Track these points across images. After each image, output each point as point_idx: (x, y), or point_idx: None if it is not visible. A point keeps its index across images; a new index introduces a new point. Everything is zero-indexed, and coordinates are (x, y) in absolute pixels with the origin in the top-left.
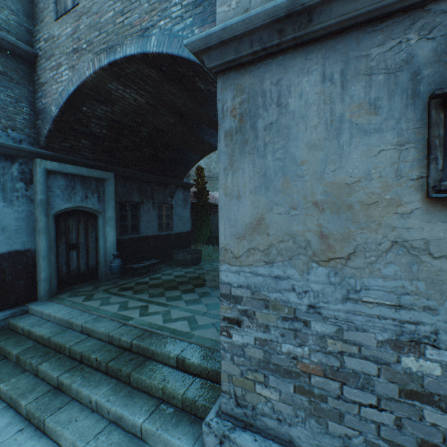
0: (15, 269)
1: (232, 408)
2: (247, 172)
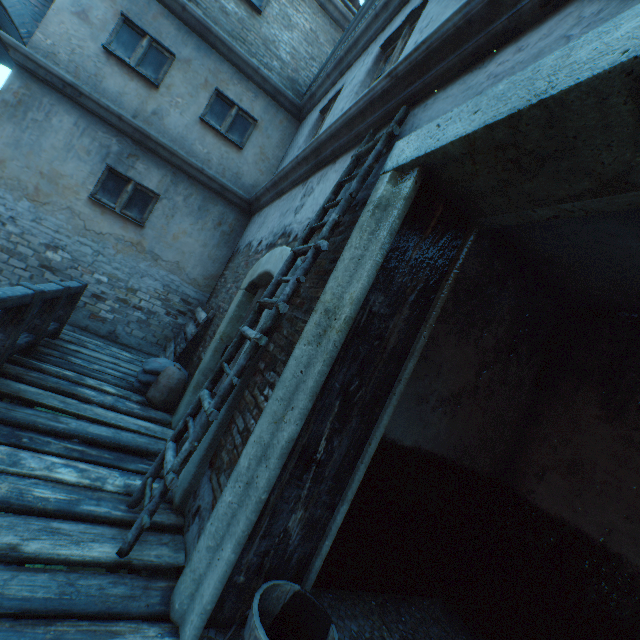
0: None
1: None
2: (8, 132)
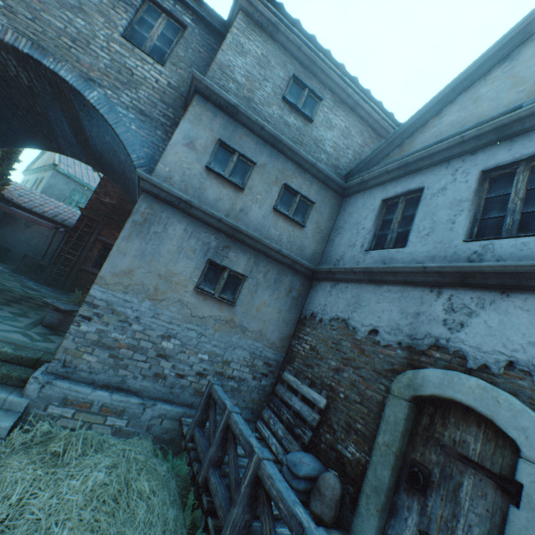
0: None
1: (58, 369)
2: (136, 246)
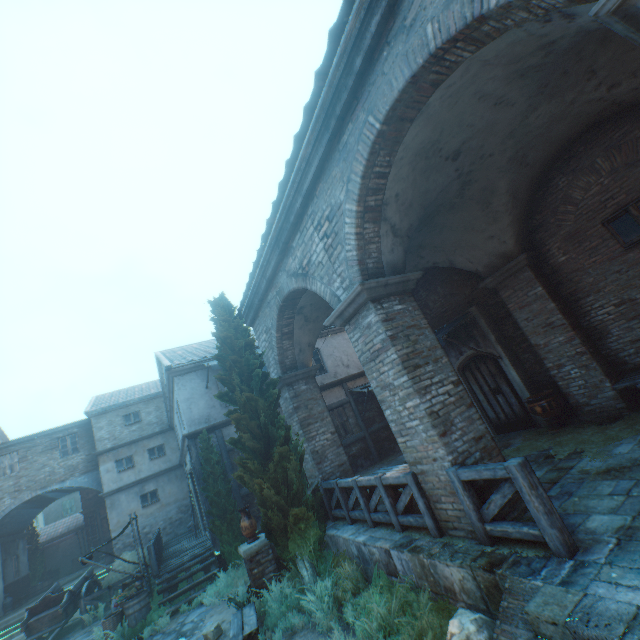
0: None
1: None
2: (115, 513)
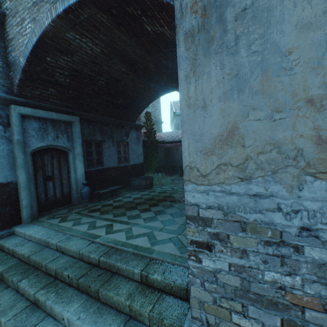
0: (0, 198)
1: None
2: (214, 75)
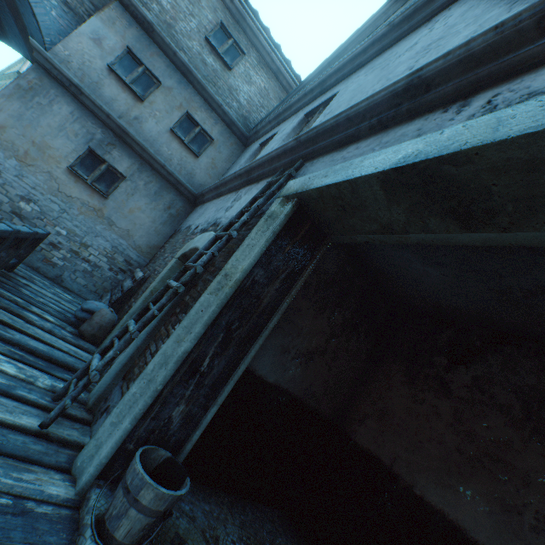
0: None
1: None
2: (15, 107)
